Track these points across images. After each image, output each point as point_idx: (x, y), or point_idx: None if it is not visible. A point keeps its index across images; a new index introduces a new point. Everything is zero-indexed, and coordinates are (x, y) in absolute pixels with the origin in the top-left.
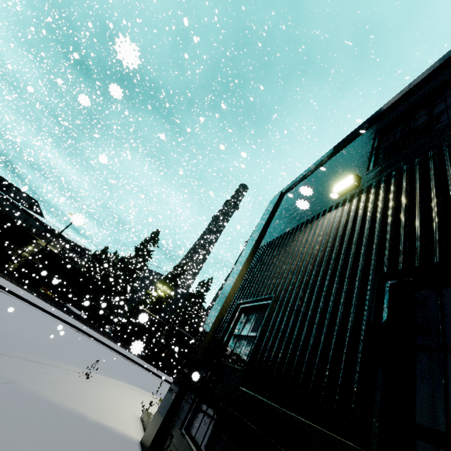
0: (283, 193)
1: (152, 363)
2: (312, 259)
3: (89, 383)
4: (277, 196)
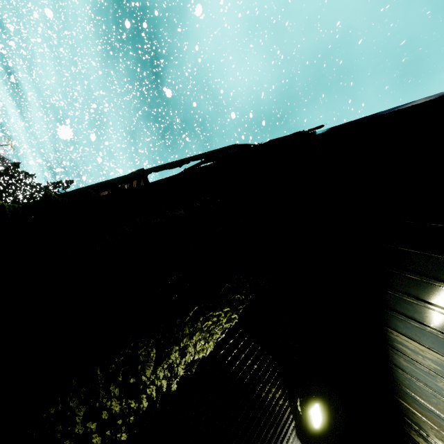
0: None
1: None
2: None
3: None
4: None
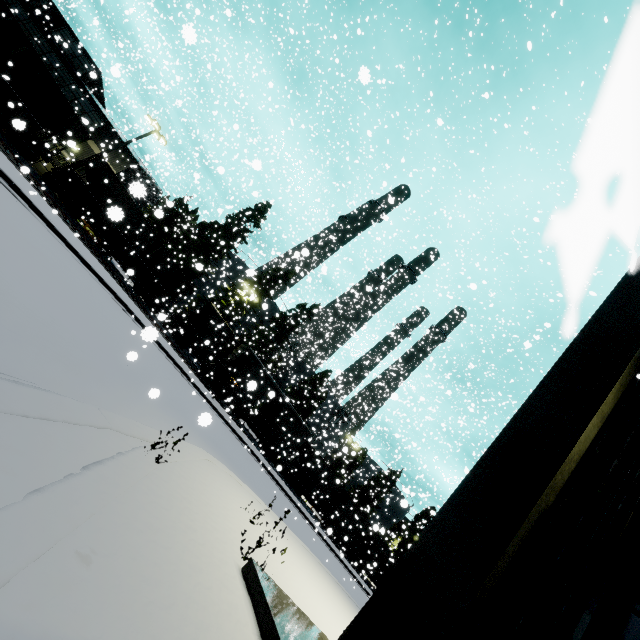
0: None
1: (207, 385)
2: None
3: (158, 474)
4: None
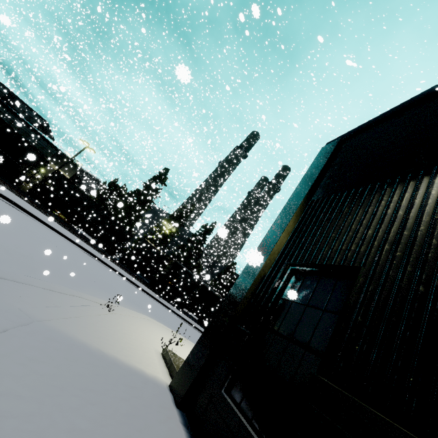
0: (343, 140)
1: (155, 291)
2: (435, 230)
3: (111, 316)
4: (334, 143)
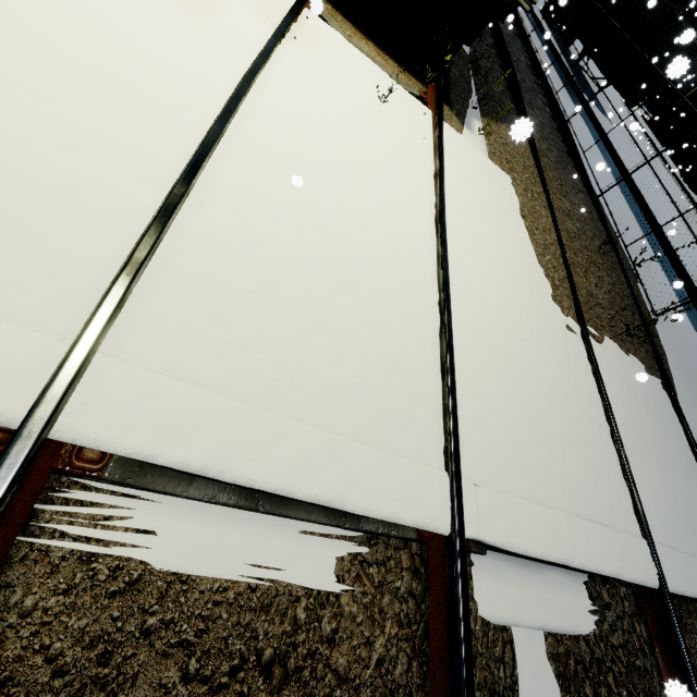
0: None
1: None
2: None
3: None
4: None
